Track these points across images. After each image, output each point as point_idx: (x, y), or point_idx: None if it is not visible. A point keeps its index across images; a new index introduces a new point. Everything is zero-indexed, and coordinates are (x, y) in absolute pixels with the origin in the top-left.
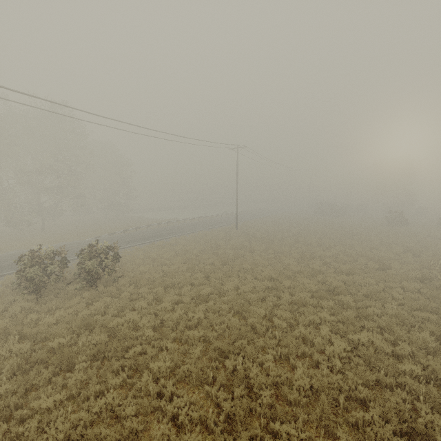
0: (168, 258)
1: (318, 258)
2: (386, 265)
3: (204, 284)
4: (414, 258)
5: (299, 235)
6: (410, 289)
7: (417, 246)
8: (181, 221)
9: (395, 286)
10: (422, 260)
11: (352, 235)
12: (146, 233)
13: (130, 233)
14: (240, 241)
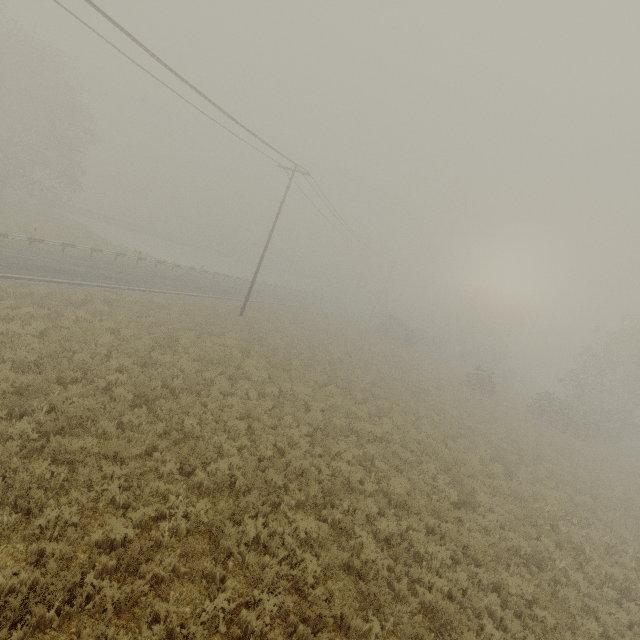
0: (5, 339)
1: (354, 437)
2: (470, 498)
3: (4, 472)
4: (506, 476)
5: (340, 364)
6: (513, 597)
7: (507, 446)
8: (153, 262)
9: (486, 582)
10: (521, 493)
11: (420, 390)
12: (41, 258)
13: (3, 244)
14: (228, 343)
